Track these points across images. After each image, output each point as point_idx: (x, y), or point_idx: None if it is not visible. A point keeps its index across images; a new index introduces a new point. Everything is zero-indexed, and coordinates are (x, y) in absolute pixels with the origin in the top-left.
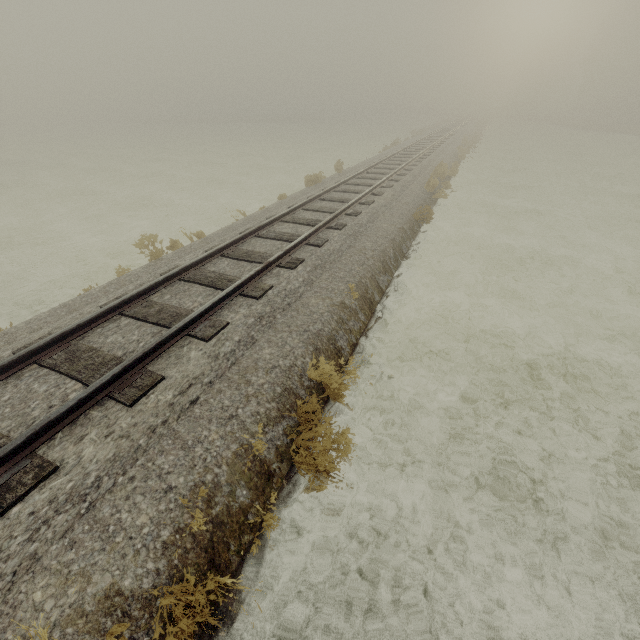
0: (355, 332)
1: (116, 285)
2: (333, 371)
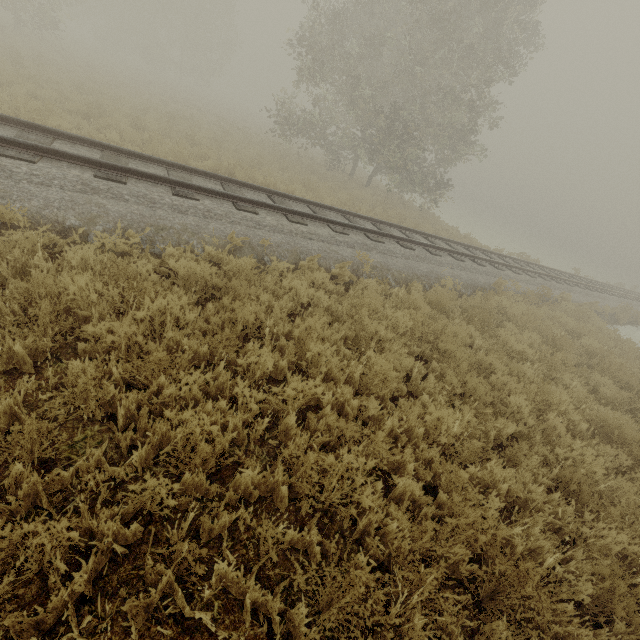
0: None
1: None
2: None
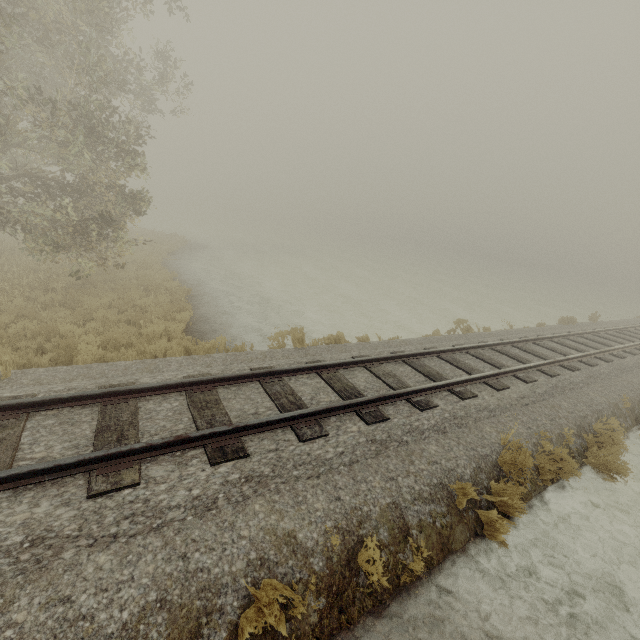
0: (623, 427)
1: (448, 338)
2: (619, 429)
